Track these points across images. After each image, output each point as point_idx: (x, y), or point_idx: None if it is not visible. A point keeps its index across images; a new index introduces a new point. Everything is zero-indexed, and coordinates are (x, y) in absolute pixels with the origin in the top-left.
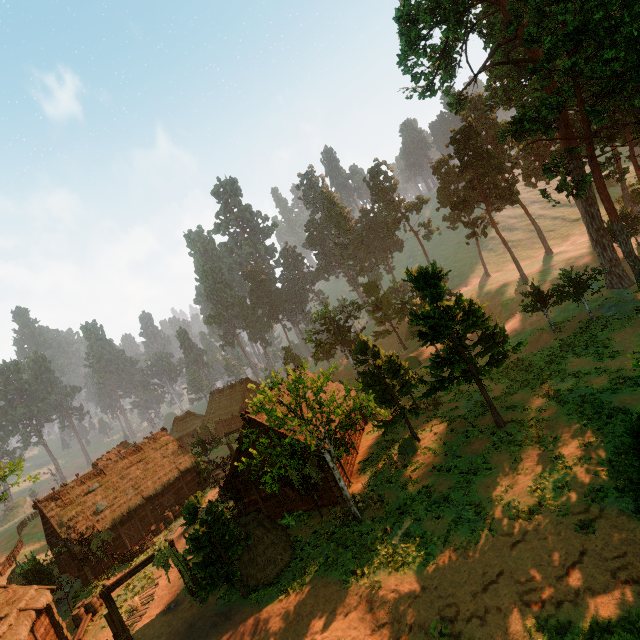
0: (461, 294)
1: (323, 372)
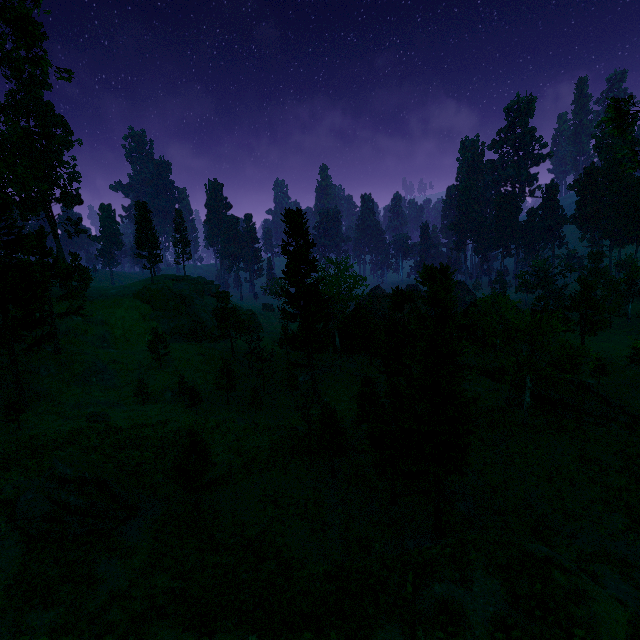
0: (594, 298)
1: (513, 301)
